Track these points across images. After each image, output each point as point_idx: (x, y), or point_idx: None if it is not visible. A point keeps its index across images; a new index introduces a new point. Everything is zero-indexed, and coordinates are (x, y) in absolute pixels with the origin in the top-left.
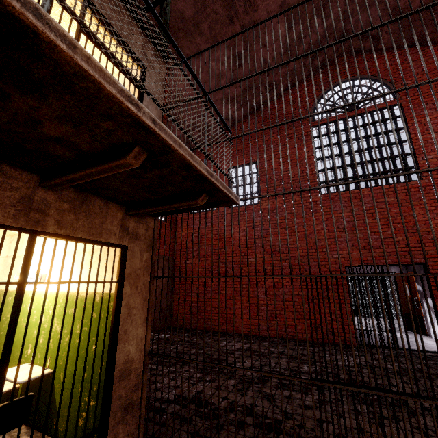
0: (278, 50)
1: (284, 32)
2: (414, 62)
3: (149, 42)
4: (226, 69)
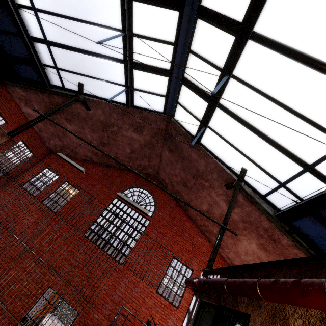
0: (125, 155)
1: (129, 151)
2: (170, 207)
3: (2, 129)
4: (96, 142)
